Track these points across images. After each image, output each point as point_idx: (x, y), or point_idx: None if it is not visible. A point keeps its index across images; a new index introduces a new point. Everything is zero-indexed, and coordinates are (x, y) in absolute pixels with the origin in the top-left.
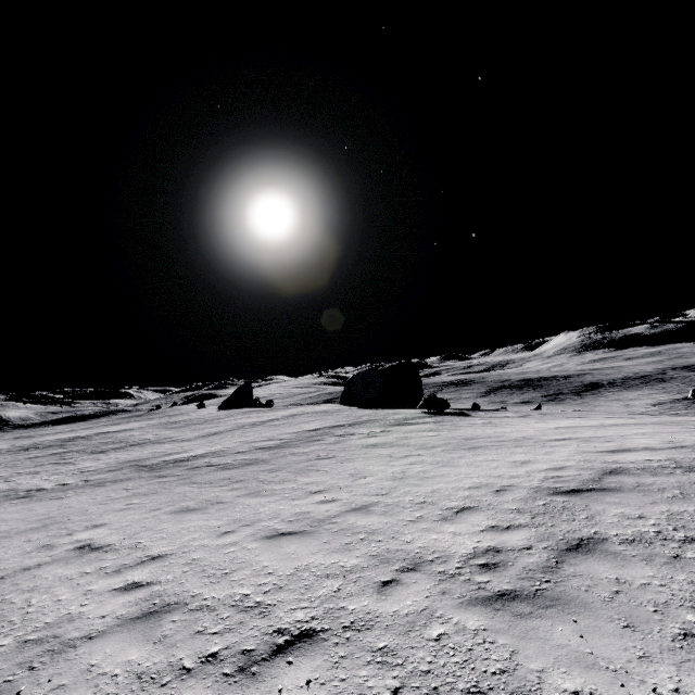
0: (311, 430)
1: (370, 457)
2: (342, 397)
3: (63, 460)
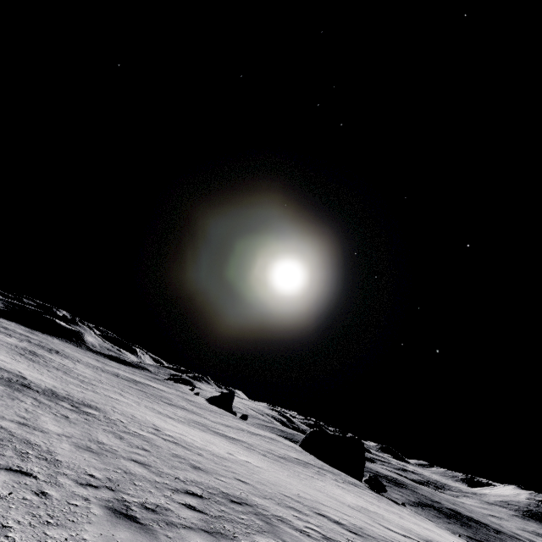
0: (294, 457)
1: (344, 491)
2: (303, 442)
3: (152, 399)
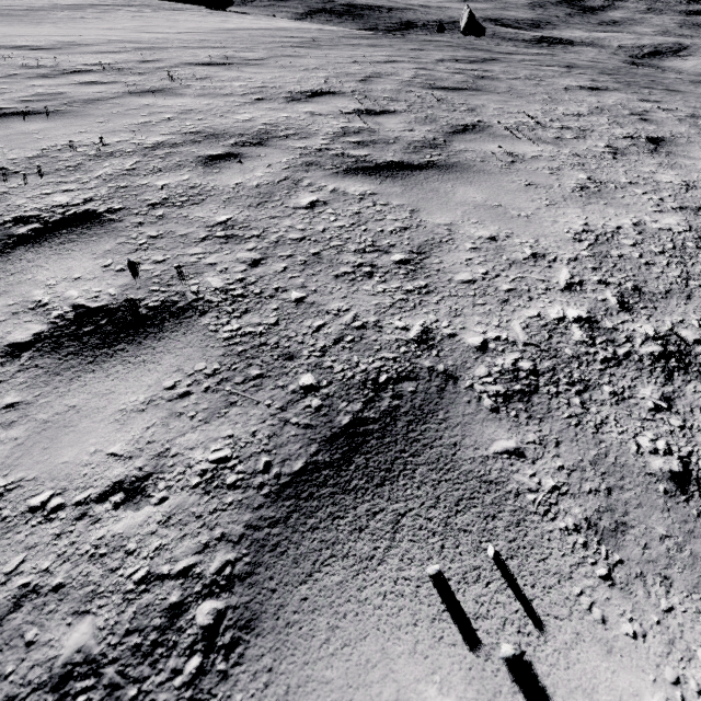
0: (67, 5)
1: (134, 20)
2: None
3: None
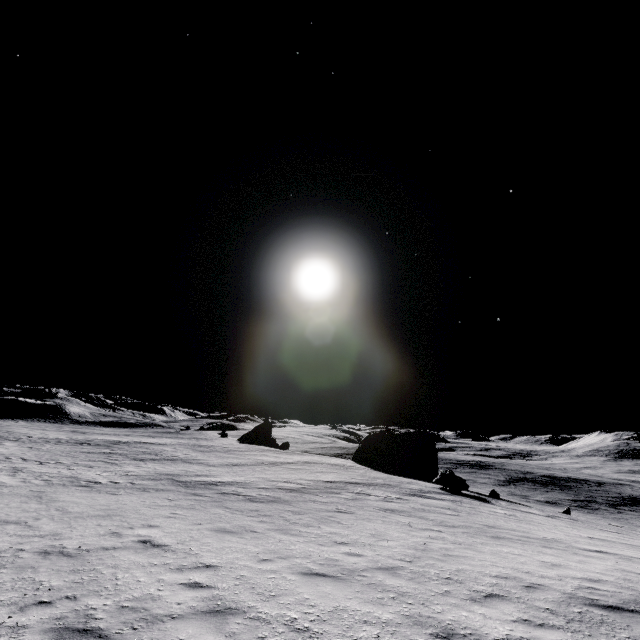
0: (327, 481)
1: (389, 522)
2: (356, 455)
3: (111, 460)
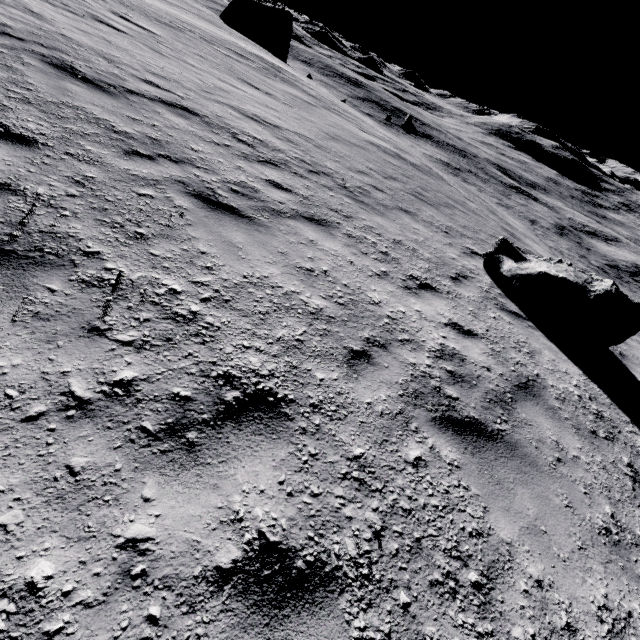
0: None
1: (167, 7)
2: (224, 12)
3: None
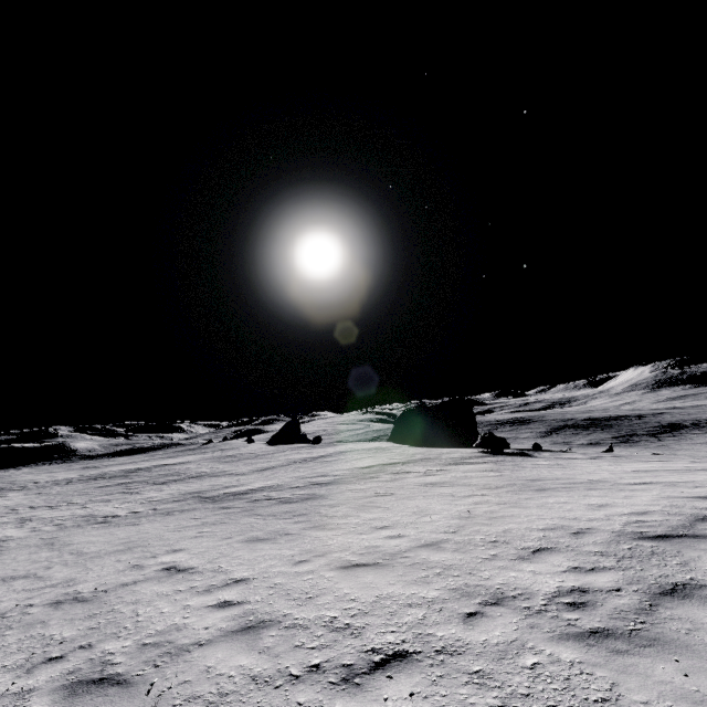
0: (364, 467)
1: (431, 496)
2: (392, 435)
3: (129, 490)
